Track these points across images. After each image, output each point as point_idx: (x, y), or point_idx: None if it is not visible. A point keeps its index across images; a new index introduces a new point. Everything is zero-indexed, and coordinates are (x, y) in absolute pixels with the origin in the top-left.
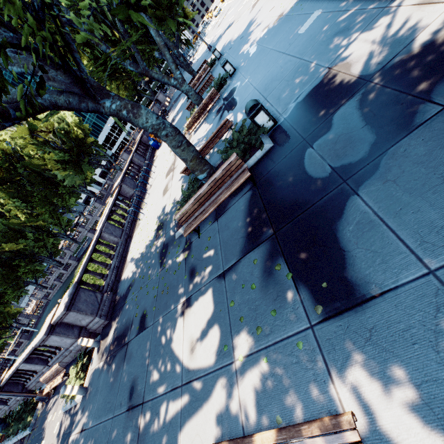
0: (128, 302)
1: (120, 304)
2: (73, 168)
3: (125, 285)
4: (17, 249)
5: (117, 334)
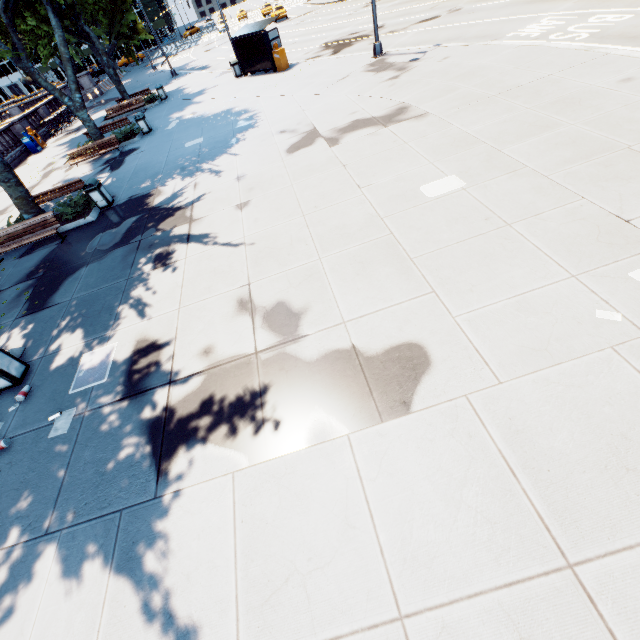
0: None
1: None
2: None
3: None
4: None
5: None
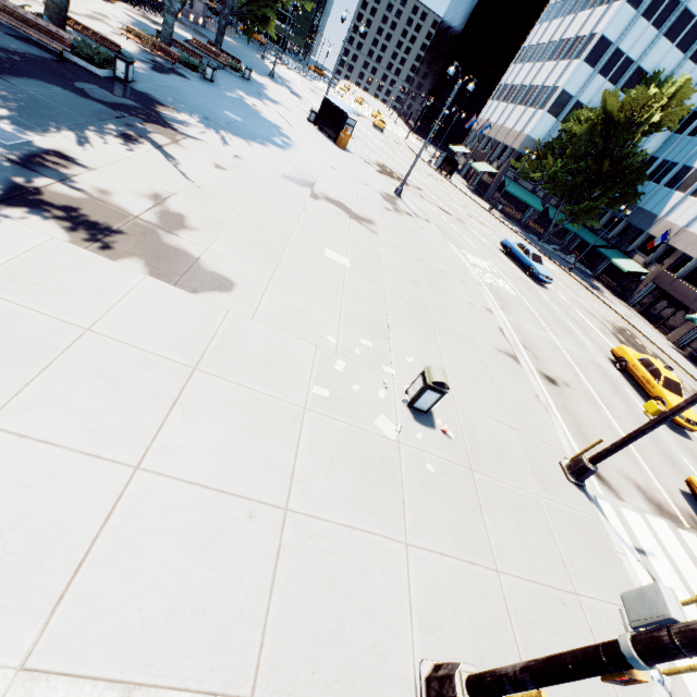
0: None
1: None
2: None
3: None
4: None
5: None
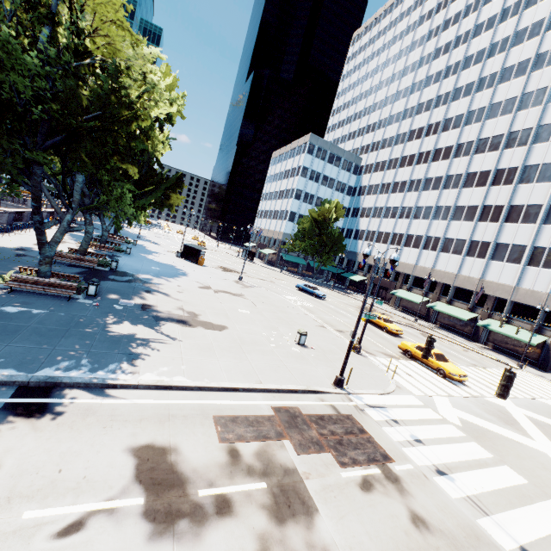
0: None
1: None
2: None
3: None
4: None
5: None
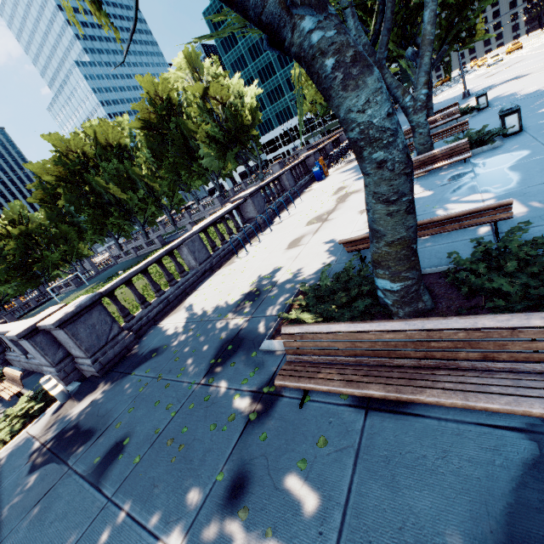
0: (134, 377)
1: (127, 366)
2: (218, 151)
3: (154, 339)
4: (121, 198)
5: (83, 418)
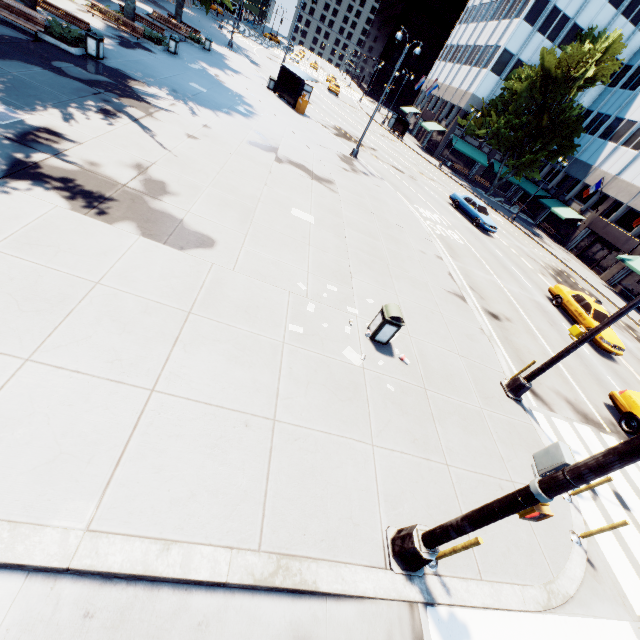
0: None
1: None
2: None
3: None
4: None
5: None
